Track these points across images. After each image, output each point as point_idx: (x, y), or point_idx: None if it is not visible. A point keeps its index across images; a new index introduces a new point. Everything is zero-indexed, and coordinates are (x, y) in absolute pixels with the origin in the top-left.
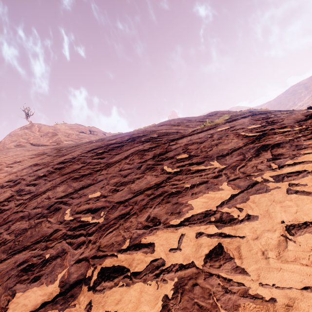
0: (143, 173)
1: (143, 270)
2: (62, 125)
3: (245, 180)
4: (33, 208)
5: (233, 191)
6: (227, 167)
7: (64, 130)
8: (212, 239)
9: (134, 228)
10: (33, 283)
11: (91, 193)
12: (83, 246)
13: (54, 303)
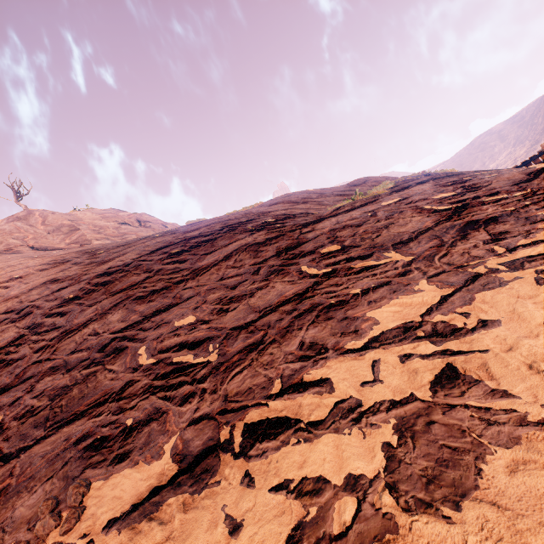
0: (266, 280)
1: (327, 417)
2: (86, 211)
3: (457, 273)
4: (70, 353)
5: (442, 292)
6: (417, 259)
7: (90, 221)
8: (432, 360)
9: (281, 363)
10: (119, 465)
11: (177, 318)
12: (193, 399)
13: (175, 487)
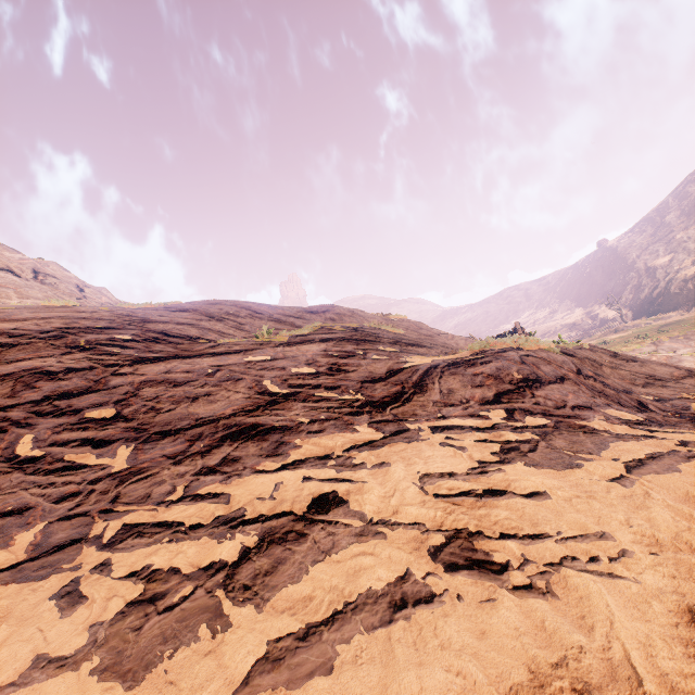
0: None
1: None
2: None
3: (83, 524)
4: None
5: (13, 559)
6: (120, 473)
7: None
8: None
9: None
10: None
11: None
12: None
13: None
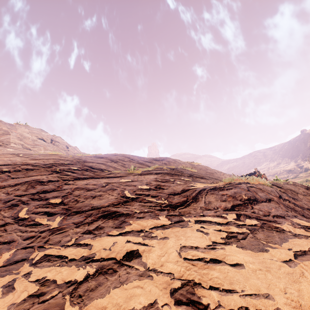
0: (0, 210)
1: None
2: (23, 126)
3: (29, 251)
4: None
5: None
6: (53, 229)
7: (20, 132)
8: None
9: None
10: None
11: None
12: None
13: None
